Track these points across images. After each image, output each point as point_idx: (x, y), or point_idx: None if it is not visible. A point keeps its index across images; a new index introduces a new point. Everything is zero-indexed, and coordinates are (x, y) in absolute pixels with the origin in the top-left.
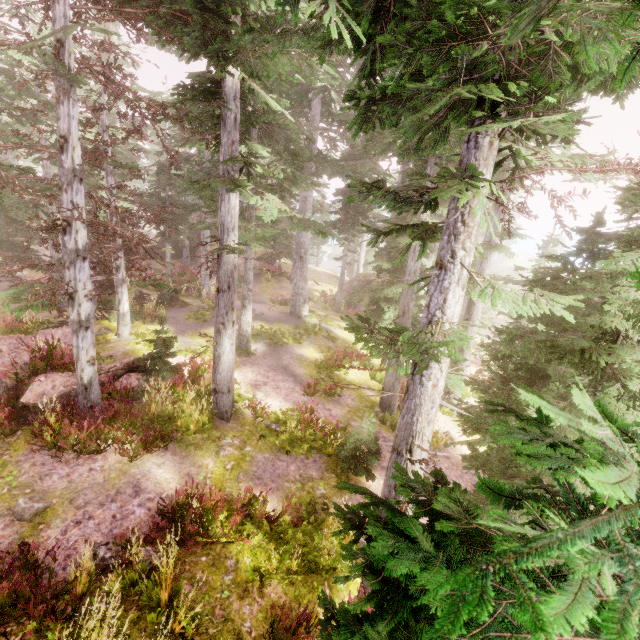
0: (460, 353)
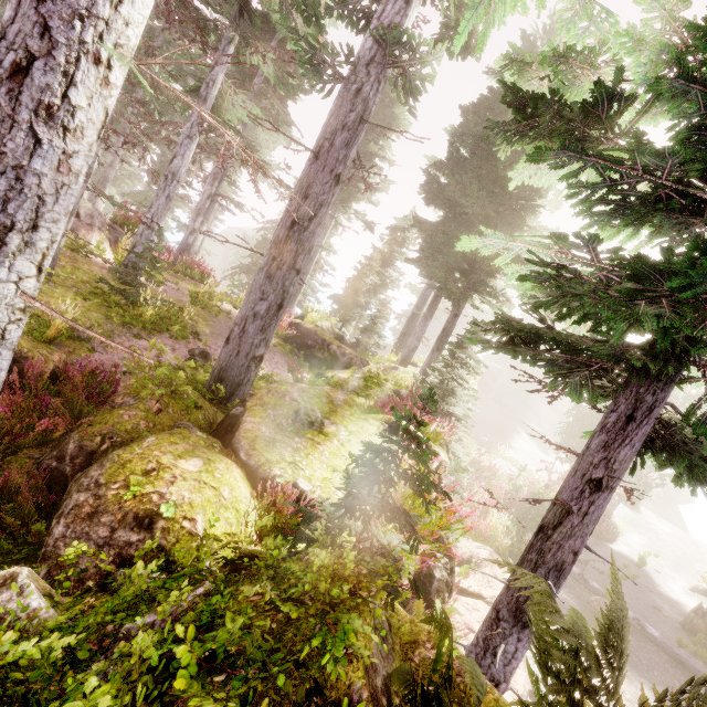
0: (198, 253)
